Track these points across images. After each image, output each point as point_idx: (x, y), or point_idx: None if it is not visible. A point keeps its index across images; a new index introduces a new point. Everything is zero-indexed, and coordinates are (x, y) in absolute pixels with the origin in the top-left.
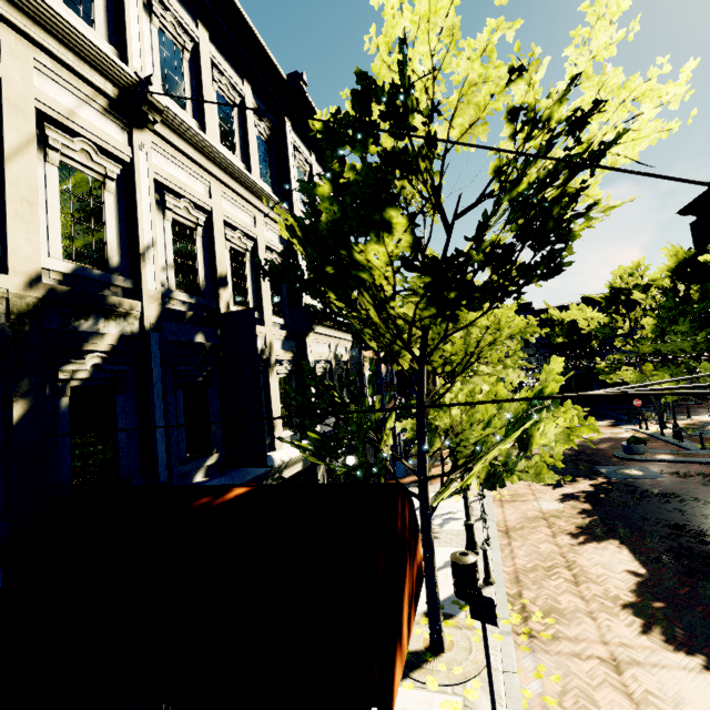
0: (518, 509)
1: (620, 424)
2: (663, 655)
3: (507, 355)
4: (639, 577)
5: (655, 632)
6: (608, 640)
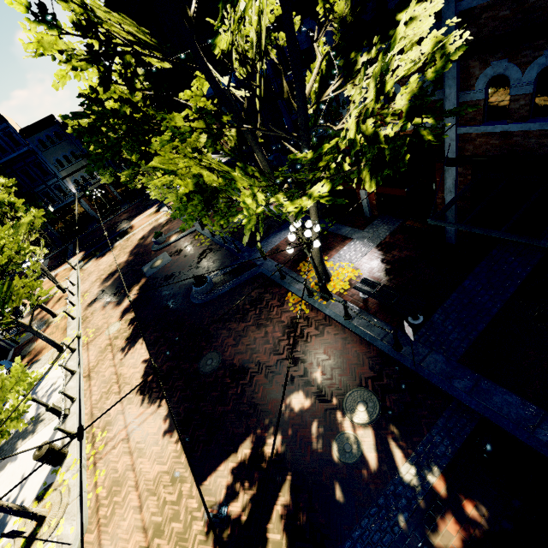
0: (97, 346)
1: (161, 207)
2: (146, 412)
3: (66, 174)
4: (147, 362)
5: (146, 400)
6: (128, 423)
